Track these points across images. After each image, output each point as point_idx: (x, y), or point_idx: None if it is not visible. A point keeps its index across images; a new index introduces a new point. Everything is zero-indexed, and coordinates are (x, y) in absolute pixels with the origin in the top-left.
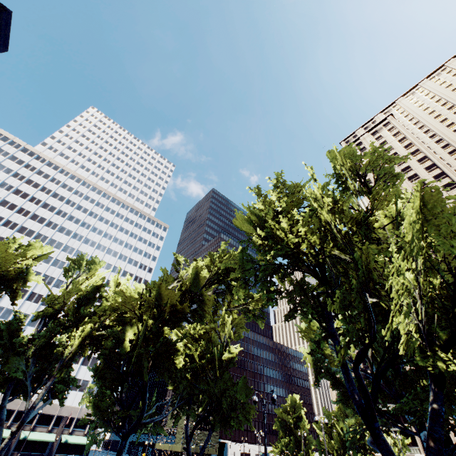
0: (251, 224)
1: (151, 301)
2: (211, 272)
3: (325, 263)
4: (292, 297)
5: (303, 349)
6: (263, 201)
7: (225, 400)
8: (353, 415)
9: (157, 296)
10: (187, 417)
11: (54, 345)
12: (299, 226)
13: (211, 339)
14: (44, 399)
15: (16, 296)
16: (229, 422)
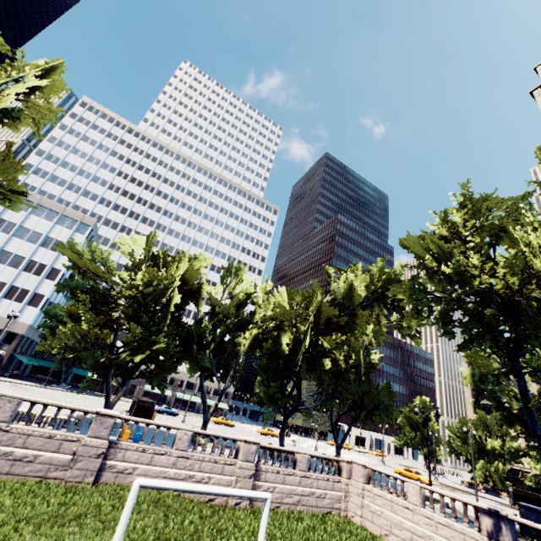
0: (426, 250)
1: (309, 315)
2: (369, 291)
3: (519, 303)
4: (466, 327)
5: (462, 370)
6: (446, 227)
7: (368, 399)
8: (517, 438)
9: (316, 311)
10: (331, 408)
11: (224, 342)
12: (499, 268)
13: (350, 344)
14: (222, 381)
15: (198, 305)
16: (370, 417)
